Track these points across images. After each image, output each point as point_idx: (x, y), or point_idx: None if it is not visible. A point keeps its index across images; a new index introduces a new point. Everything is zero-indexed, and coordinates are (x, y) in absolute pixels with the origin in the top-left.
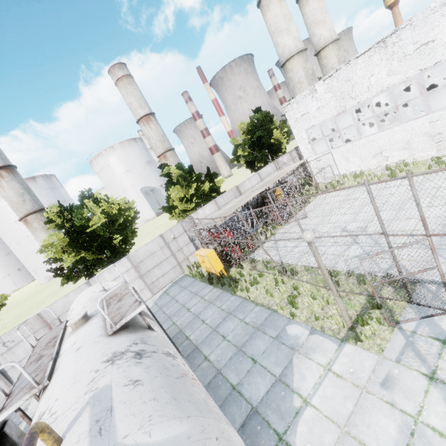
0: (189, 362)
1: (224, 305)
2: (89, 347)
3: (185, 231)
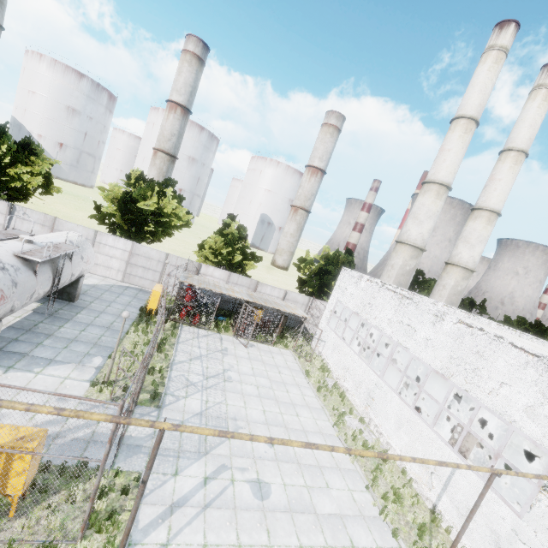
0: (55, 320)
1: (117, 323)
2: (2, 249)
3: (187, 268)
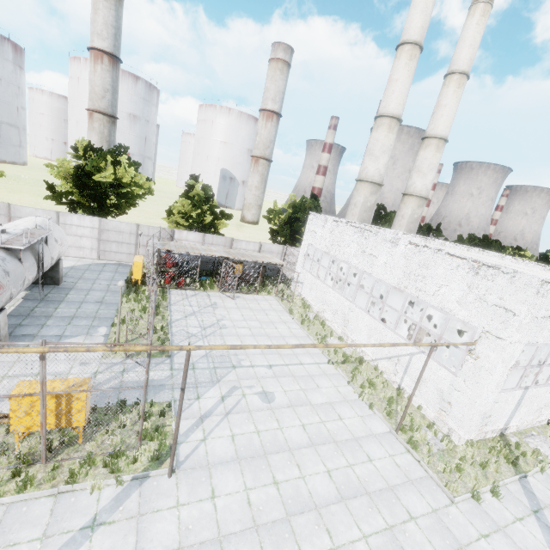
0: (49, 303)
1: (108, 297)
2: None
3: (160, 237)
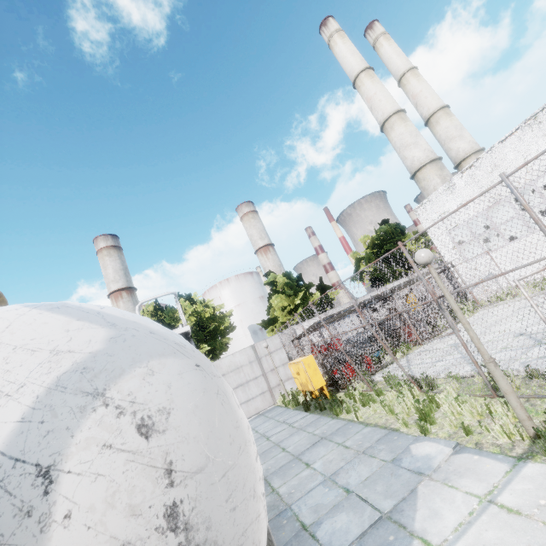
0: None
1: (318, 430)
2: None
3: (284, 345)
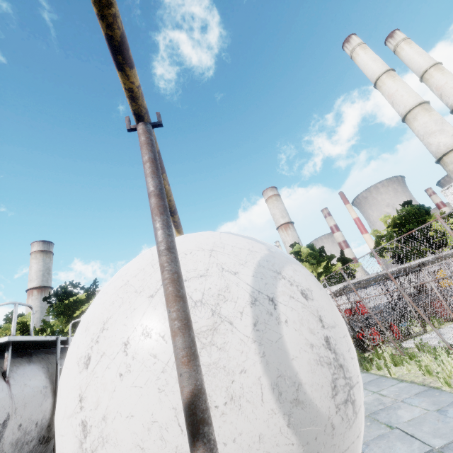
0: None
1: None
2: None
3: None
